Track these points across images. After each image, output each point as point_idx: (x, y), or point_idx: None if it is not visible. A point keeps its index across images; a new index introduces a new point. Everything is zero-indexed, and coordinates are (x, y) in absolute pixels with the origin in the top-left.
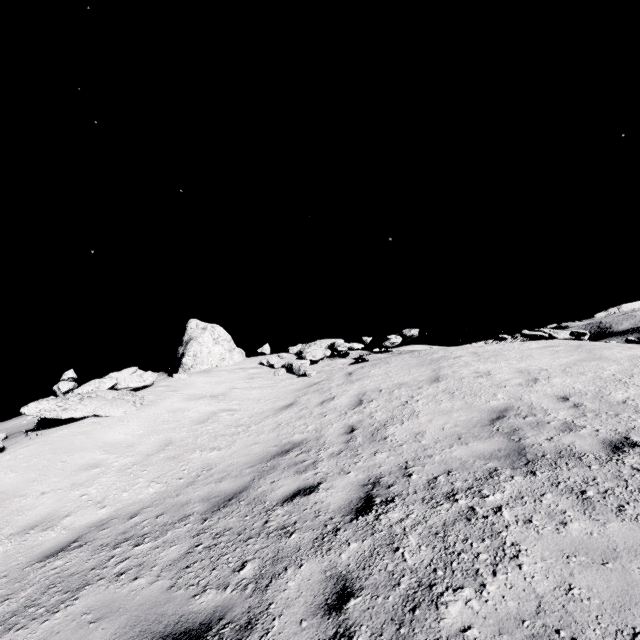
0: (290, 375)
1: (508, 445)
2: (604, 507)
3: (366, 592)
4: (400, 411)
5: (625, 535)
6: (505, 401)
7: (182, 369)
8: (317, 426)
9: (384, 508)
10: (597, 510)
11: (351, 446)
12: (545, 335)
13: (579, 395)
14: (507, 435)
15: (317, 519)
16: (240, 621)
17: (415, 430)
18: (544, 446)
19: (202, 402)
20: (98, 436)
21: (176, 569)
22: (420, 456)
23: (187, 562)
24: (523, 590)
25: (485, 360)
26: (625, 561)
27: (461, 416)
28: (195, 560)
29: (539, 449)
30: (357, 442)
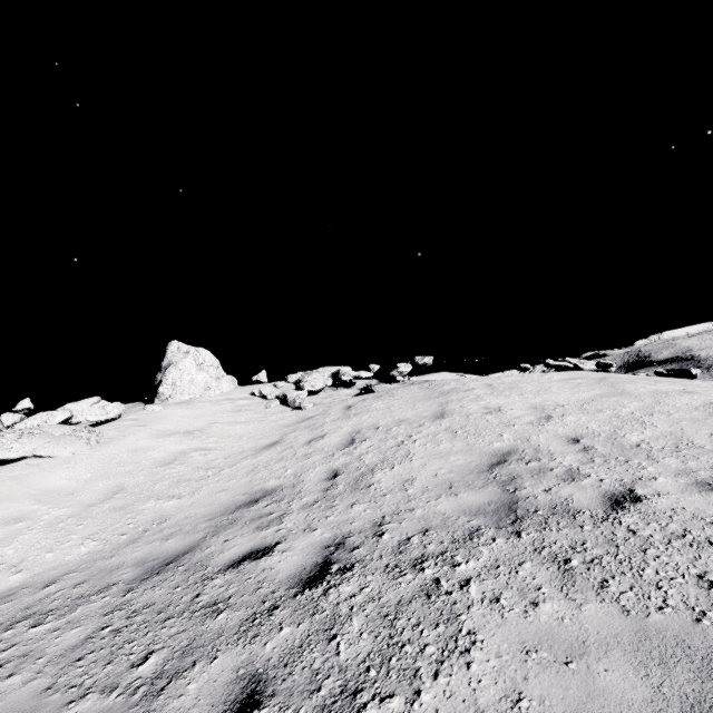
0: (284, 408)
1: (501, 497)
2: (586, 582)
3: (276, 701)
4: (393, 453)
5: (601, 622)
6: (510, 443)
7: (158, 399)
8: (297, 470)
9: (338, 579)
10: (577, 586)
11: (329, 495)
12: (570, 365)
13: (591, 436)
14: (503, 484)
15: (257, 592)
16: None
17: (405, 476)
18: (539, 499)
19: (172, 439)
20: (33, 482)
21: (65, 662)
22: (401, 509)
23: (82, 652)
24: (463, 701)
25: (499, 394)
26: (592, 659)
27: (459, 460)
28: (93, 649)
29: (533, 503)
30: (337, 490)
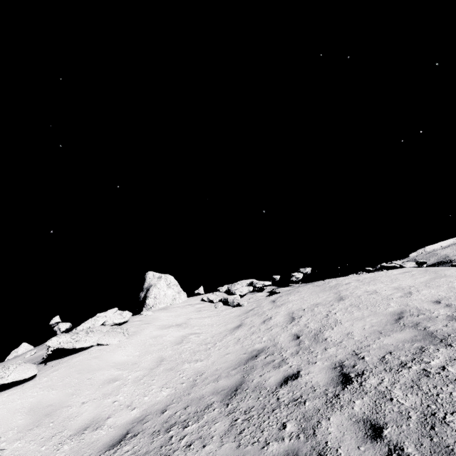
0: (227, 306)
1: (419, 332)
2: None
3: (391, 425)
4: (326, 321)
5: None
6: (398, 307)
7: (145, 308)
8: (269, 337)
9: (361, 378)
10: None
11: (303, 347)
12: (397, 266)
13: (446, 299)
14: (414, 327)
15: (316, 391)
16: (312, 455)
17: (344, 332)
18: (445, 330)
19: (172, 329)
20: (107, 359)
21: (232, 435)
22: (361, 346)
23: (237, 430)
24: None
25: (368, 284)
26: None
27: (372, 319)
28: (243, 428)
29: (443, 332)
30: (306, 344)
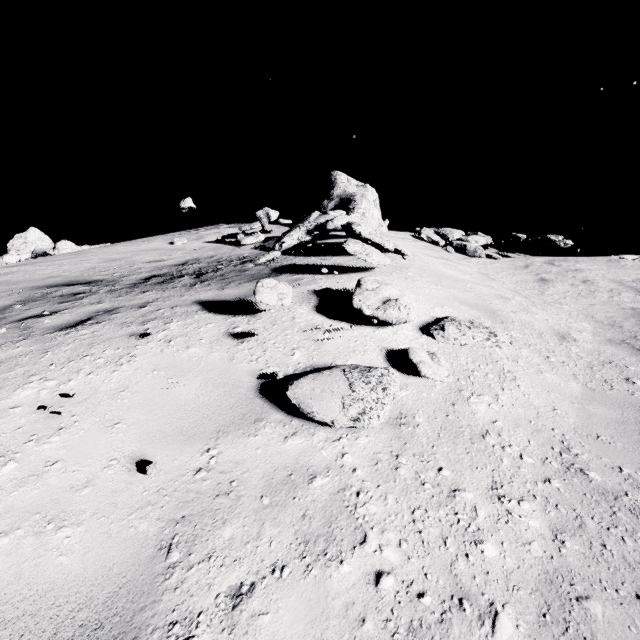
0: (462, 255)
1: None
2: None
3: None
4: None
5: None
6: None
7: None
8: (632, 300)
9: None
10: None
11: None
12: None
13: None
14: None
15: None
16: None
17: None
18: None
19: (449, 262)
20: (444, 272)
21: None
22: None
23: None
24: None
25: None
26: None
27: None
28: None
29: None
30: None
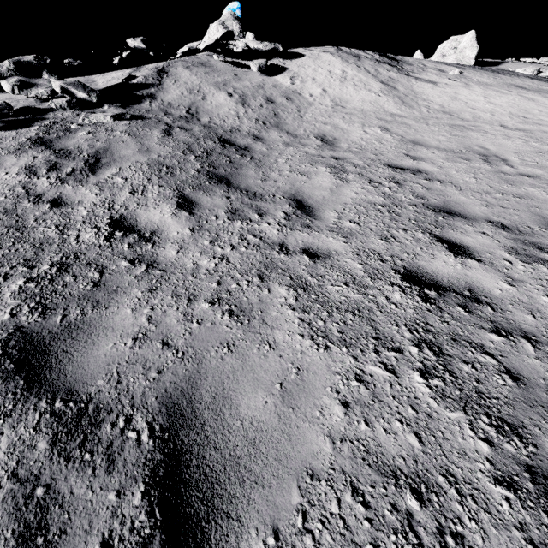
0: None
1: None
2: None
3: None
4: None
5: None
6: None
7: None
8: None
9: None
10: None
11: None
12: None
13: None
14: None
15: None
16: None
17: None
18: None
19: None
20: None
21: None
22: None
23: None
24: None
25: None
26: None
27: None
28: None
29: None
30: None
